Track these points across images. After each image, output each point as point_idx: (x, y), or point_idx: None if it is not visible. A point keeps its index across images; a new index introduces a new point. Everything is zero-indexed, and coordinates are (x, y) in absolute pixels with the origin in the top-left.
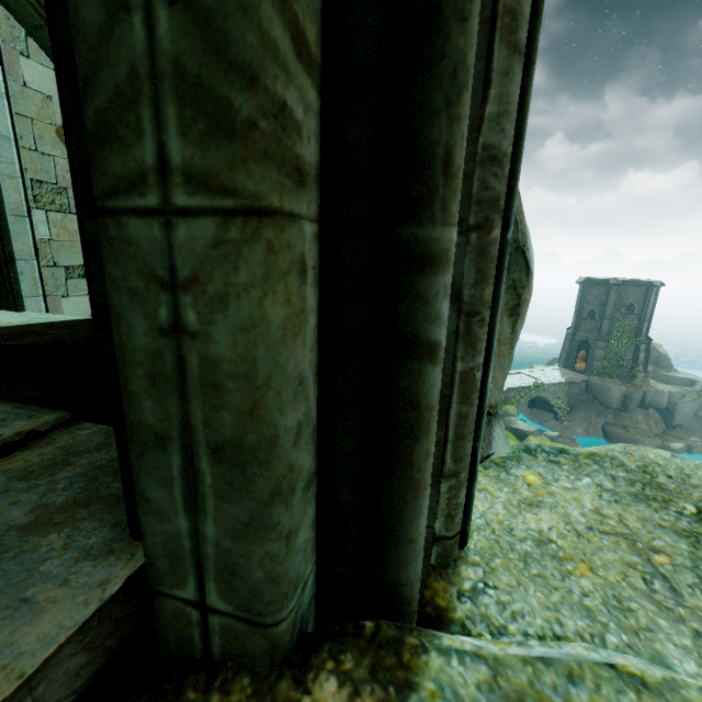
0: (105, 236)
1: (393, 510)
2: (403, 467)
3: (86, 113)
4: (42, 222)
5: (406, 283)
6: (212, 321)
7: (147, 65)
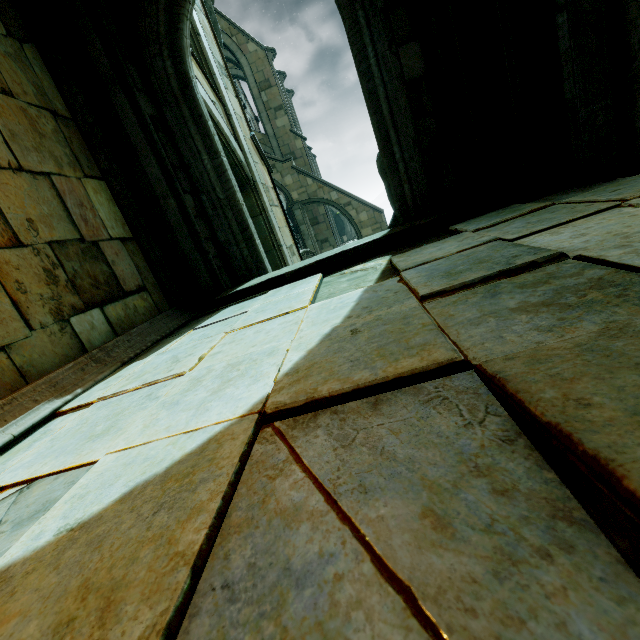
0: None
1: None
2: None
3: None
4: None
5: None
6: None
7: None
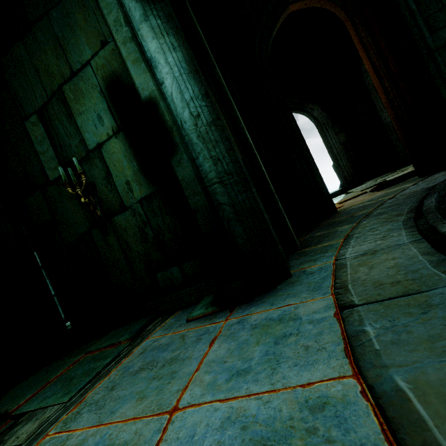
0: None
1: None
2: None
3: None
4: None
5: None
6: None
7: None
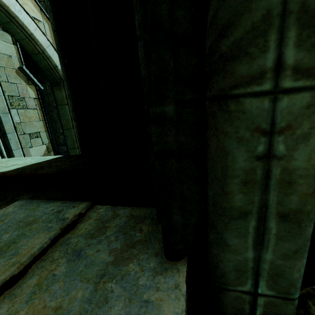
0: (225, 110)
1: None
2: None
3: (223, 43)
4: (15, 114)
5: None
6: (295, 149)
7: (279, 8)
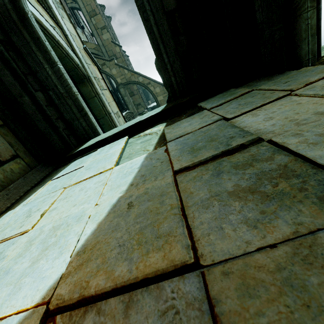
0: (300, 18)
1: (319, 42)
2: (320, 35)
3: (299, 5)
4: None
5: (319, 13)
6: (312, 21)
7: None
